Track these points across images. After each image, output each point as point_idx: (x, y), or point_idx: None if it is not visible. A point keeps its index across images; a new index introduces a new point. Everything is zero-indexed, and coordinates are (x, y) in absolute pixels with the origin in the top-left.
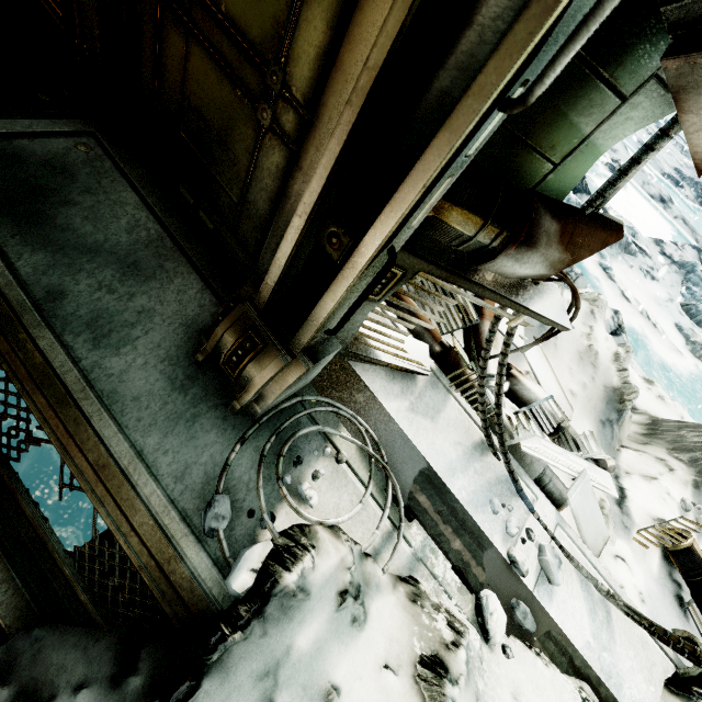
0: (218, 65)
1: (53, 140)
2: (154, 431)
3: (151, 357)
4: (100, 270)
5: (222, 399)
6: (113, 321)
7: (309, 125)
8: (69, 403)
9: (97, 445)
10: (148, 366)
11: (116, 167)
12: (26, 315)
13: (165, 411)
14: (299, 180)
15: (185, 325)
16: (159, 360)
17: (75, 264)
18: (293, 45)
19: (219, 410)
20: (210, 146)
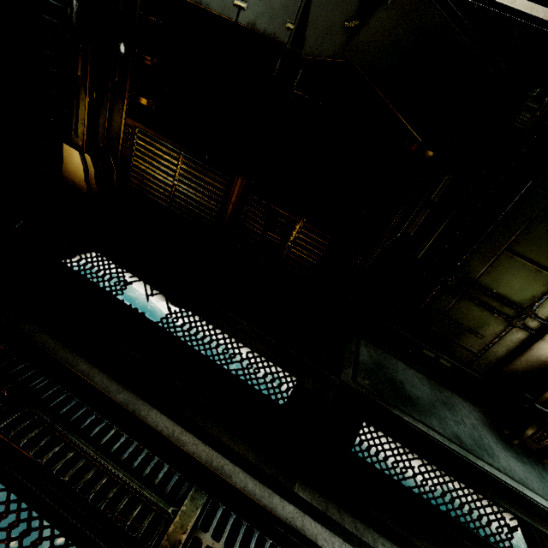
0: (482, 306)
1: (361, 350)
2: (546, 492)
3: (501, 450)
4: (445, 413)
5: (532, 458)
6: (477, 440)
7: (547, 325)
8: (521, 495)
9: (547, 513)
10: (507, 457)
11: (381, 350)
12: (468, 456)
13: (535, 478)
14: (541, 344)
15: (484, 424)
16: (504, 450)
17: (440, 416)
18: (542, 303)
19: (538, 465)
20: (460, 332)
